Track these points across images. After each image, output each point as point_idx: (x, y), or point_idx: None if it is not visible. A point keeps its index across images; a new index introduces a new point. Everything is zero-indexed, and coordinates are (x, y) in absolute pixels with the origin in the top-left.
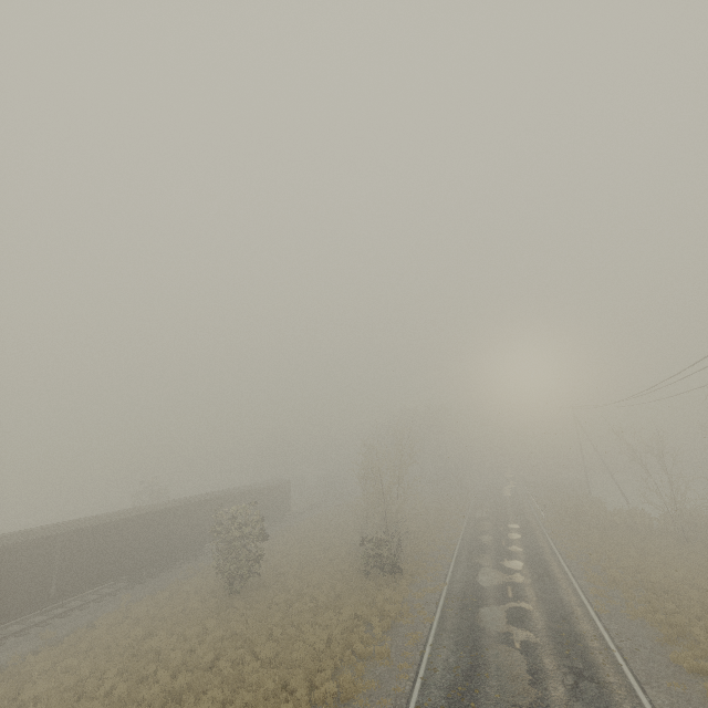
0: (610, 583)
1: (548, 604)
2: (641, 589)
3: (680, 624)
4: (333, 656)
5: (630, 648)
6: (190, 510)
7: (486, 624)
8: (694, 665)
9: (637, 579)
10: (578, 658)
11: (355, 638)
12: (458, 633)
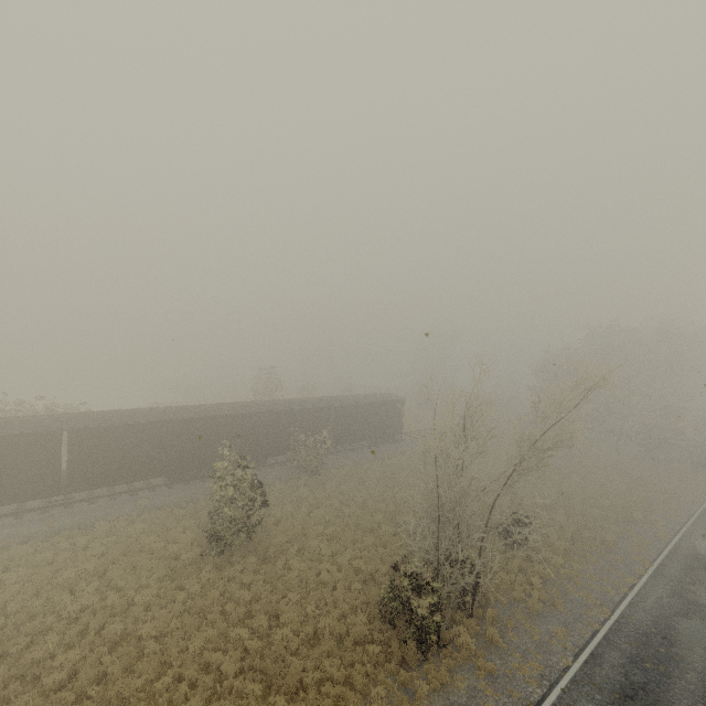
0: None
1: None
2: None
3: None
4: None
5: None
6: (244, 421)
7: None
8: None
9: None
10: None
11: None
12: None
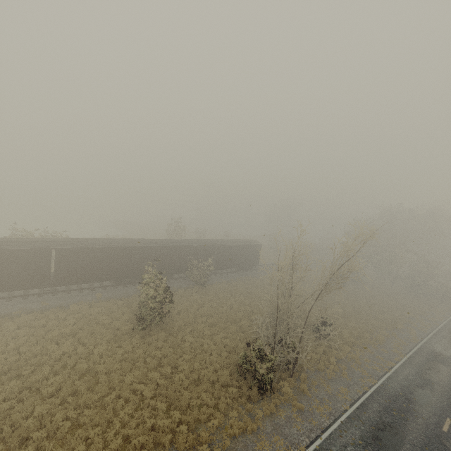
0: None
1: None
2: None
3: None
4: None
5: None
6: (161, 250)
7: None
8: None
9: None
10: None
11: None
12: None
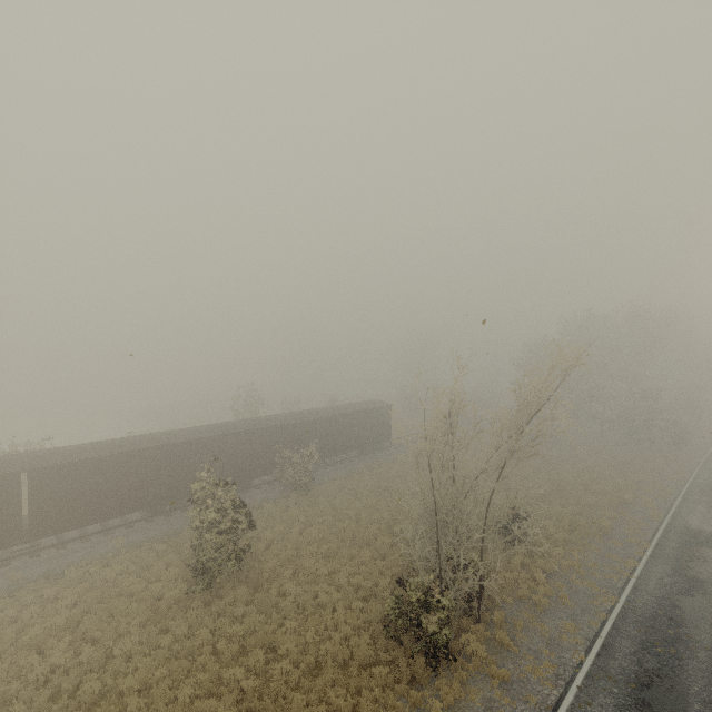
0: None
1: None
2: None
3: None
4: None
5: None
6: (225, 442)
7: None
8: None
9: None
10: None
11: None
12: None
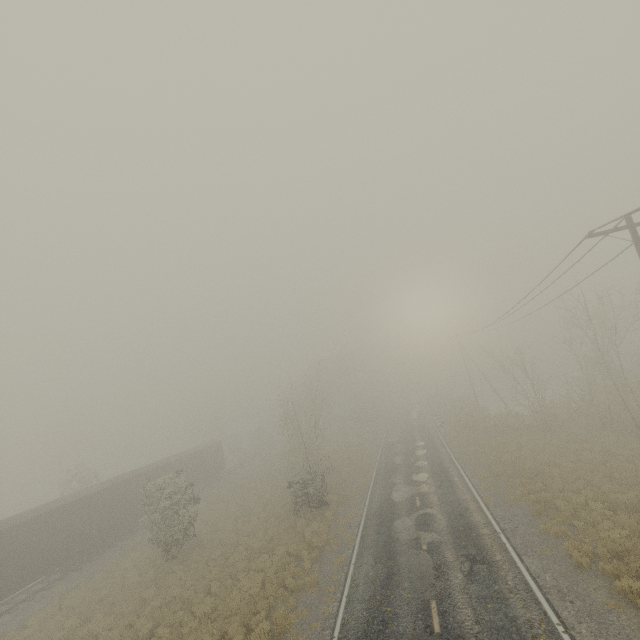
0: (495, 477)
1: (448, 505)
2: (518, 476)
3: (547, 499)
4: (268, 596)
5: (511, 528)
6: (120, 489)
7: (399, 535)
8: (557, 530)
9: (515, 468)
10: (472, 546)
11: (287, 575)
12: (376, 548)
